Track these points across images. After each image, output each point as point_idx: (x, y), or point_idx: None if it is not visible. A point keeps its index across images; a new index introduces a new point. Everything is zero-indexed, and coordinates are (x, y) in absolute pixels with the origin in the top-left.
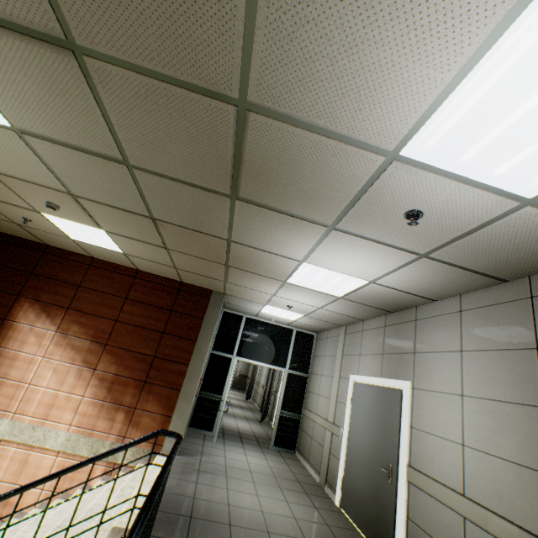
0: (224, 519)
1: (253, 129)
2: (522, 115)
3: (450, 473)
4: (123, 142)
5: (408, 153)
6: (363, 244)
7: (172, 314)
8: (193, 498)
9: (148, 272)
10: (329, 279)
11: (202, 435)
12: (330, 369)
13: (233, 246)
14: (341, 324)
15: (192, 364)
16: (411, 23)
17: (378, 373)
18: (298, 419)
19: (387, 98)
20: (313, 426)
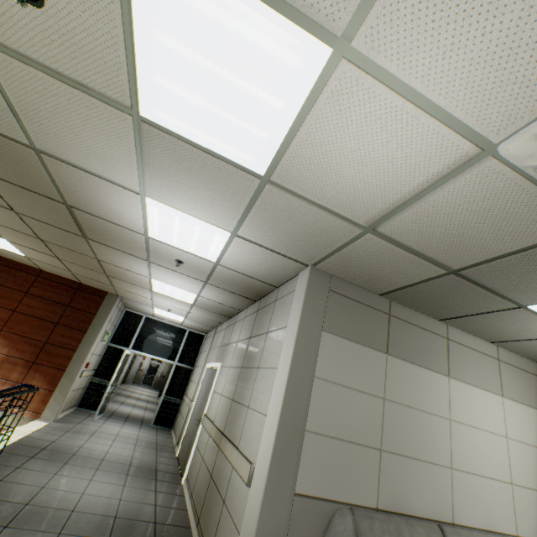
0: (71, 452)
1: (78, 213)
2: (178, 233)
3: (214, 412)
4: (10, 202)
5: (152, 236)
6: (173, 272)
7: (68, 309)
8: (53, 441)
9: (51, 273)
10: (175, 291)
11: (88, 413)
12: (203, 361)
13: (103, 263)
14: (213, 326)
15: (80, 350)
16: (115, 201)
17: (216, 360)
18: (179, 403)
19: (126, 217)
20: (185, 406)
